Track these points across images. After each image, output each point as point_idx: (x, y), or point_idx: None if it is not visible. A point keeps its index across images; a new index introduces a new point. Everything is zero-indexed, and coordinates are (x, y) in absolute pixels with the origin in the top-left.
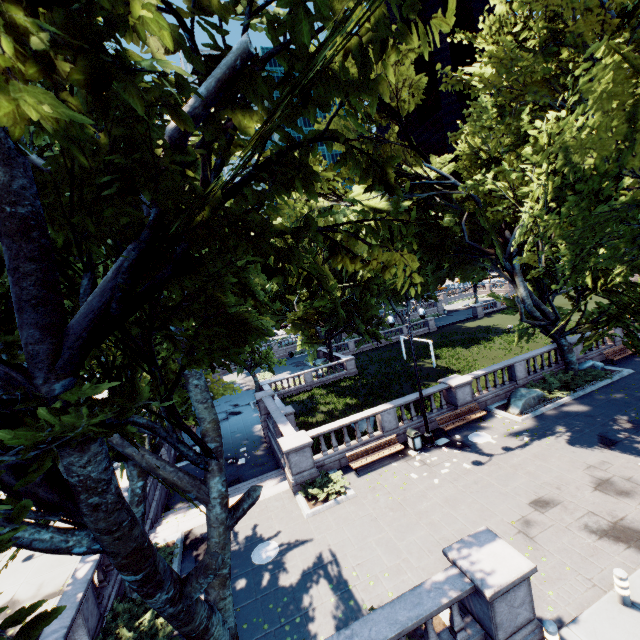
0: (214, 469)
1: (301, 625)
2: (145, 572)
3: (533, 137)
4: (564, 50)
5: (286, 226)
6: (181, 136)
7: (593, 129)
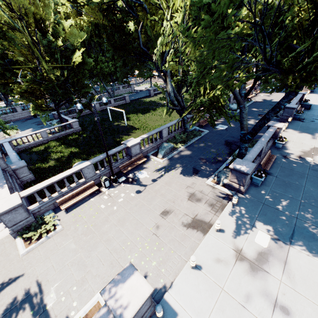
0: None
1: None
2: None
3: None
4: None
5: None
6: None
7: None
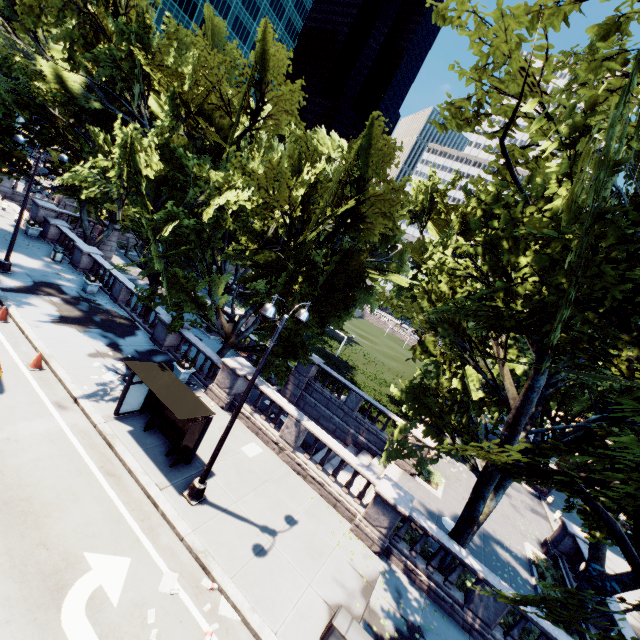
0: None
1: (514, 571)
2: None
3: None
4: None
5: None
6: None
7: None
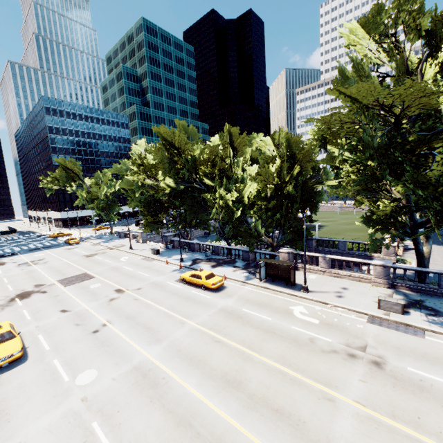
0: None
1: None
2: None
3: None
4: None
5: None
6: None
7: None
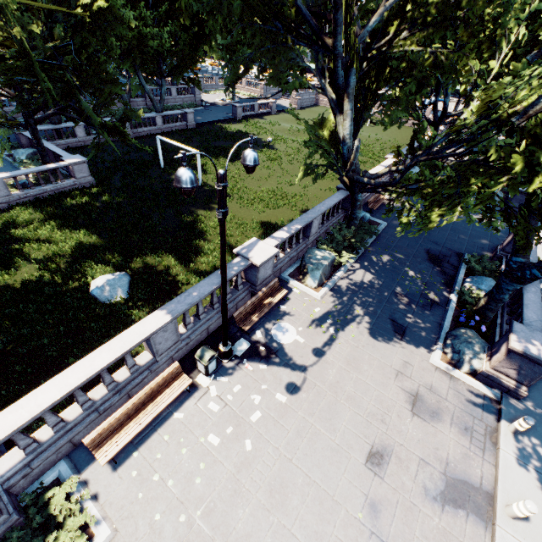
0: None
1: None
2: None
3: None
4: None
5: None
6: None
7: None
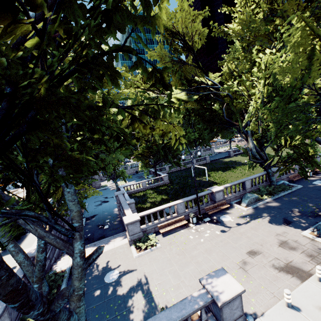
0: (77, 237)
1: (126, 316)
2: (20, 302)
3: (258, 64)
4: (277, 18)
5: (92, 105)
6: (18, 42)
7: (288, 61)
